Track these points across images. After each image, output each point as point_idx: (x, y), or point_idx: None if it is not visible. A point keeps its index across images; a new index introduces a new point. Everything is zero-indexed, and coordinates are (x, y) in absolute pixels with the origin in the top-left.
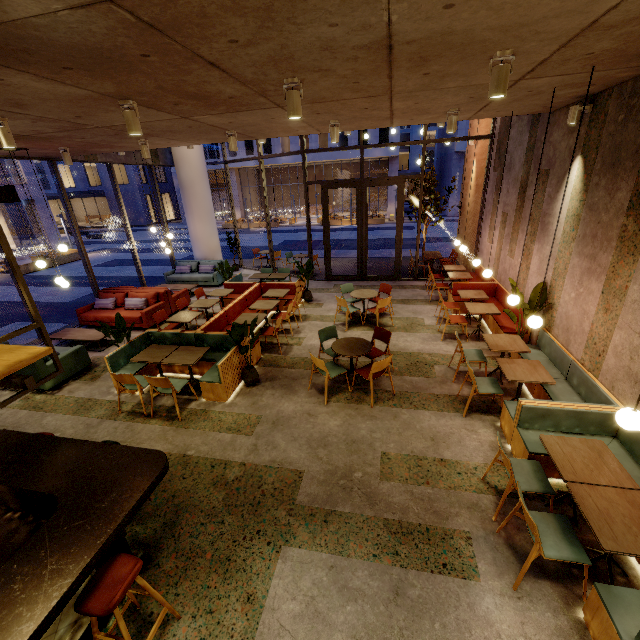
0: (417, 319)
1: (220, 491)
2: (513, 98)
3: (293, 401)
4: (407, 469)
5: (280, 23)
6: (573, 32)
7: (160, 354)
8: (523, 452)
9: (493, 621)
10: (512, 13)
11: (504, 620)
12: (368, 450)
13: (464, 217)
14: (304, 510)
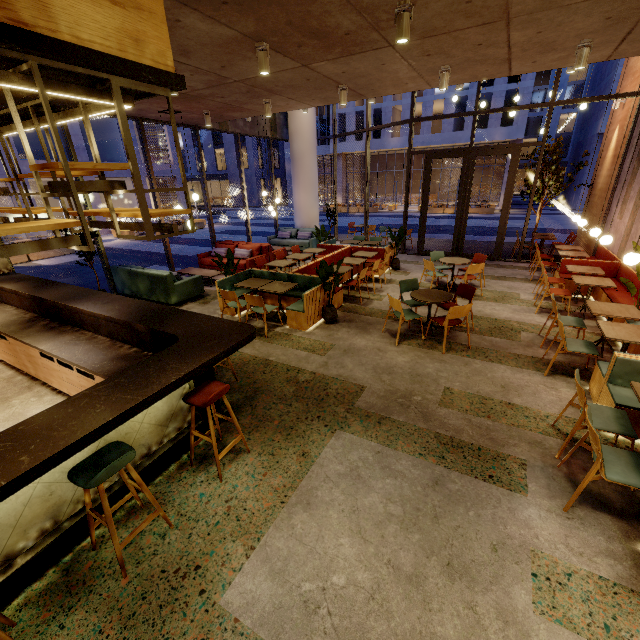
0: (511, 293)
1: (291, 386)
2: None
3: (366, 339)
4: (469, 403)
5: None
6: None
7: (258, 284)
8: (609, 406)
9: (533, 526)
10: None
11: (546, 528)
12: (431, 383)
13: (593, 197)
14: (361, 411)
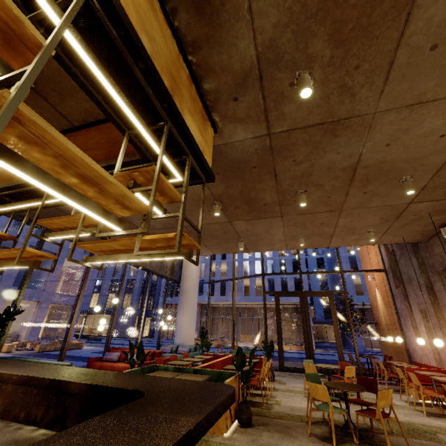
0: None
1: None
2: (404, 222)
3: (296, 443)
4: None
5: (319, 151)
6: (438, 165)
7: (169, 374)
8: None
9: None
10: (412, 151)
11: None
12: None
13: (382, 330)
14: None
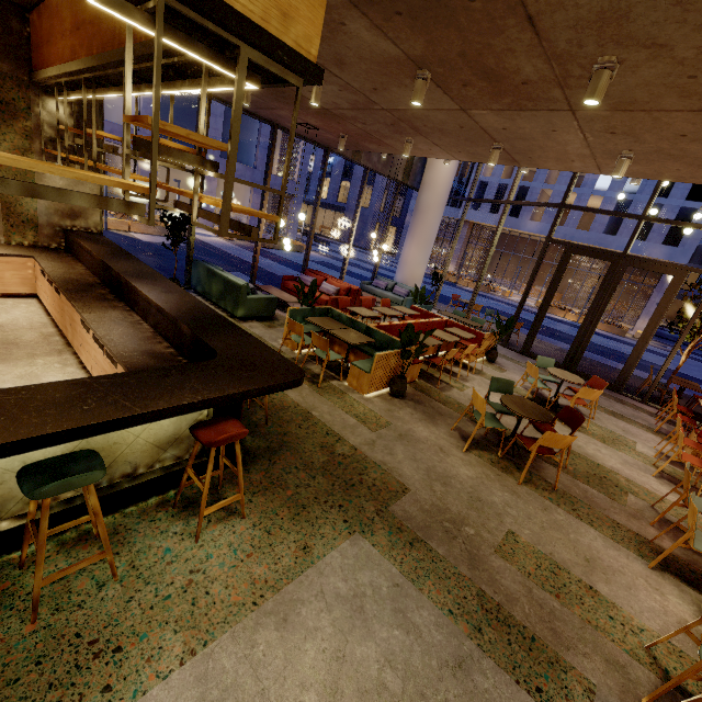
0: (626, 438)
1: (324, 454)
2: None
3: (429, 429)
4: (535, 565)
5: None
6: None
7: (331, 325)
8: None
9: None
10: None
11: None
12: (493, 517)
13: None
14: (393, 520)
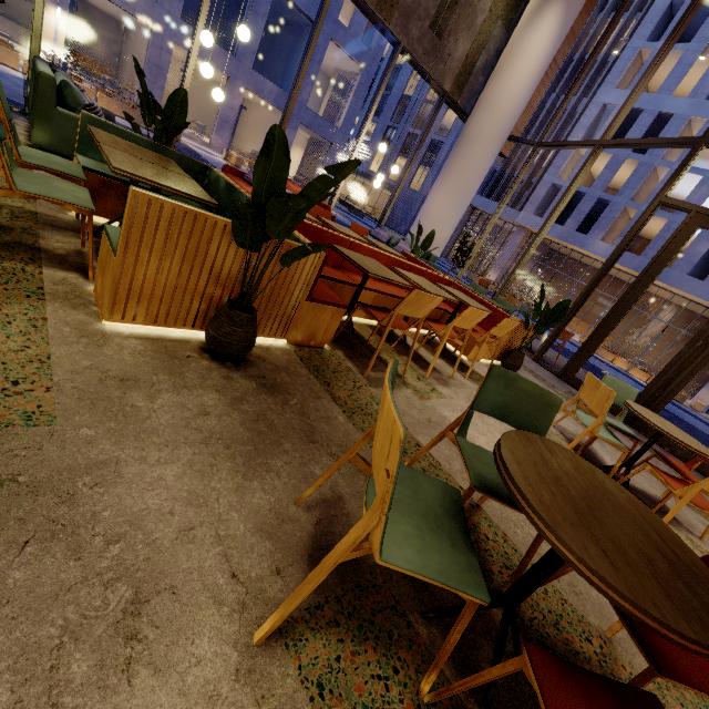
0: None
1: None
2: None
3: (200, 484)
4: None
5: None
6: None
7: (137, 152)
8: None
9: None
10: None
11: None
12: None
13: None
14: None
